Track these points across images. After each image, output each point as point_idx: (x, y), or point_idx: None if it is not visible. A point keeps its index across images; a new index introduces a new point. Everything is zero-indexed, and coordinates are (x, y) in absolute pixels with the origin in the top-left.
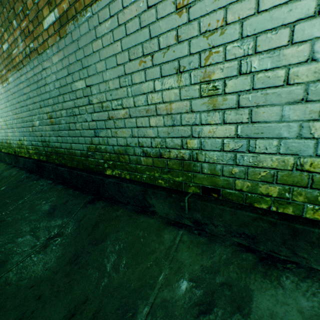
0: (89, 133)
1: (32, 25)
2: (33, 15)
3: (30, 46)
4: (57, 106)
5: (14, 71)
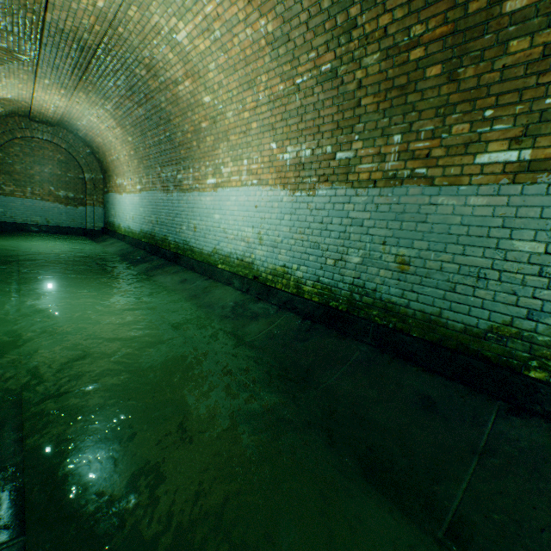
0: (508, 310)
1: (442, 151)
2: (455, 141)
3: (416, 170)
4: (434, 254)
5: (342, 186)
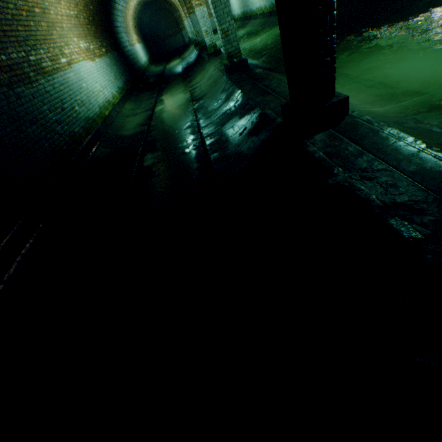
0: None
1: None
2: None
3: None
4: None
5: None
